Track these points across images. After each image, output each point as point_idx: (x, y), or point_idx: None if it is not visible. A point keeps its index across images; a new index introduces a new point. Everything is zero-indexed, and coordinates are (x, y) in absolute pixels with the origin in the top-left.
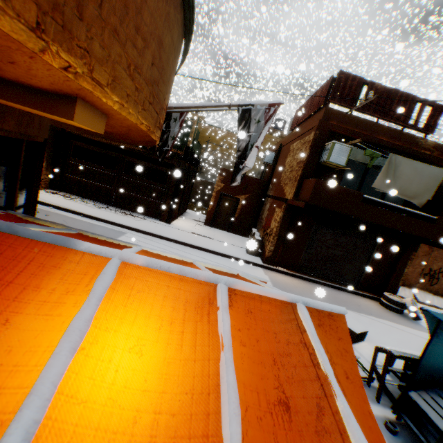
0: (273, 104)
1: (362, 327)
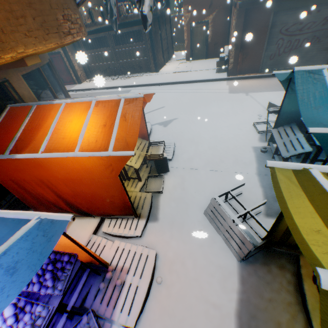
0: None
1: None
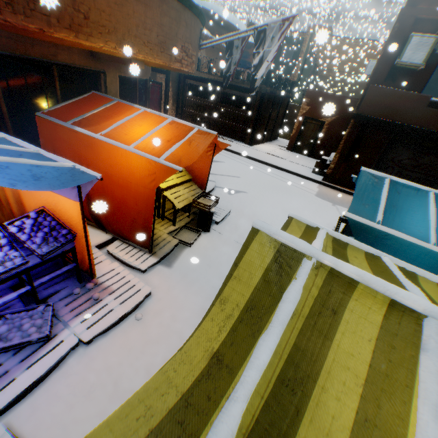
0: (287, 19)
1: None
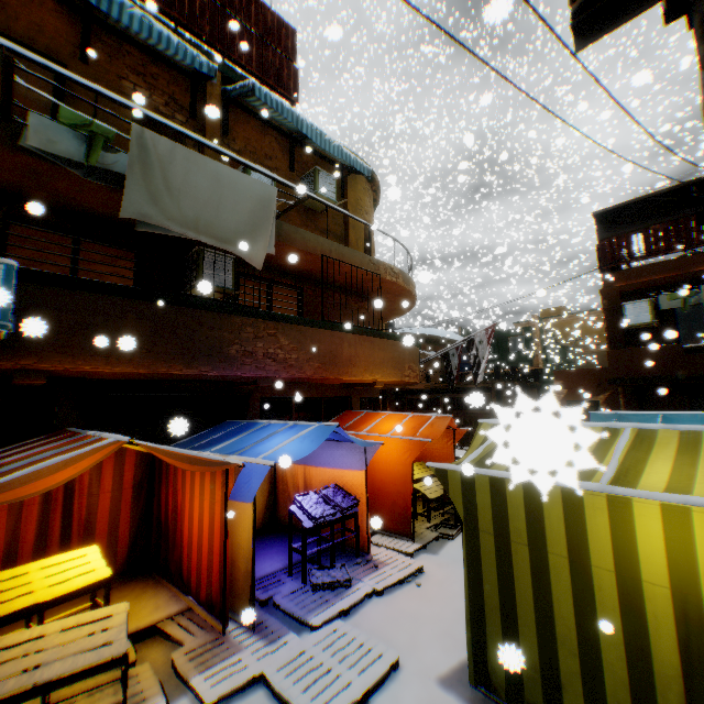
0: (489, 327)
1: None
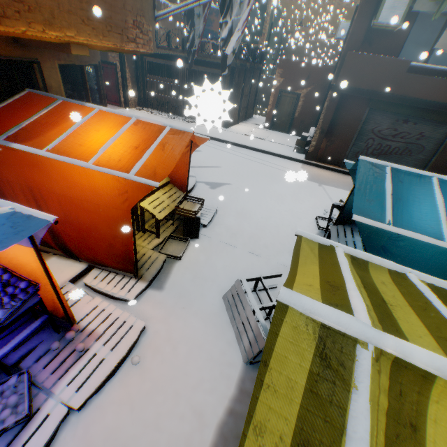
0: None
1: None
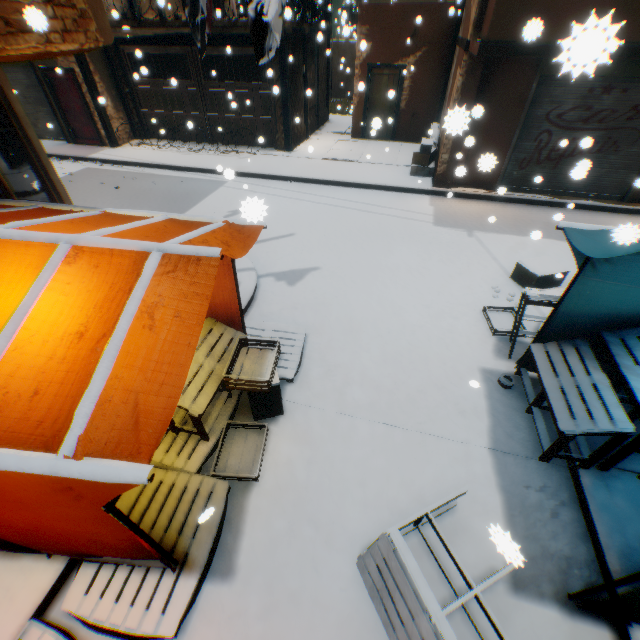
0: None
1: (557, 267)
